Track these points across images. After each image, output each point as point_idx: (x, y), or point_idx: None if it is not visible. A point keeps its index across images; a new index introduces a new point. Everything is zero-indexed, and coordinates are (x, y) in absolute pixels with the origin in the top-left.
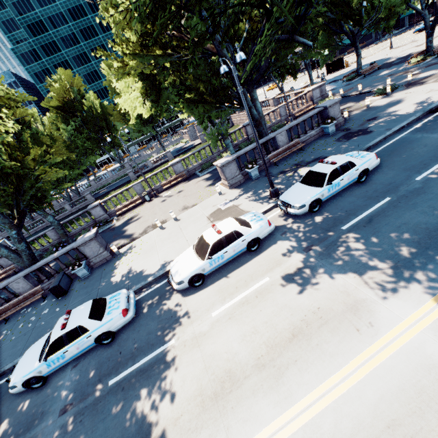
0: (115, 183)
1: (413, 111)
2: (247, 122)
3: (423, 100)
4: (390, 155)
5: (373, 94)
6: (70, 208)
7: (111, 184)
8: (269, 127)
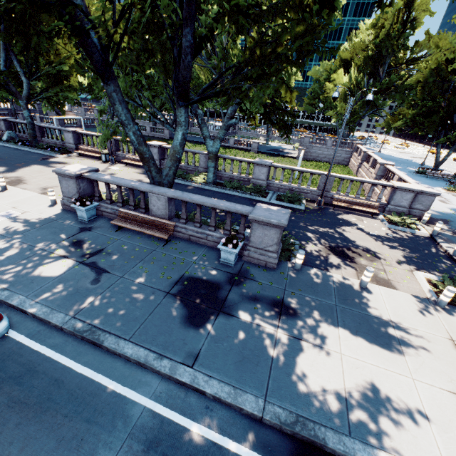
0: (201, 137)
1: (310, 388)
2: (260, 161)
3: (391, 400)
4: (14, 405)
5: (453, 276)
6: (149, 131)
7: (199, 136)
8: (289, 188)
